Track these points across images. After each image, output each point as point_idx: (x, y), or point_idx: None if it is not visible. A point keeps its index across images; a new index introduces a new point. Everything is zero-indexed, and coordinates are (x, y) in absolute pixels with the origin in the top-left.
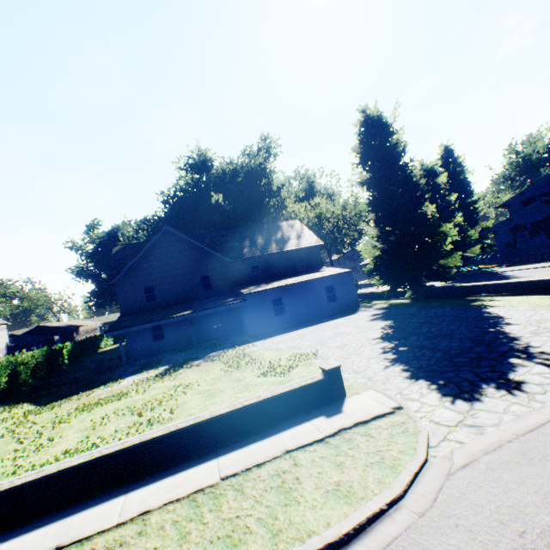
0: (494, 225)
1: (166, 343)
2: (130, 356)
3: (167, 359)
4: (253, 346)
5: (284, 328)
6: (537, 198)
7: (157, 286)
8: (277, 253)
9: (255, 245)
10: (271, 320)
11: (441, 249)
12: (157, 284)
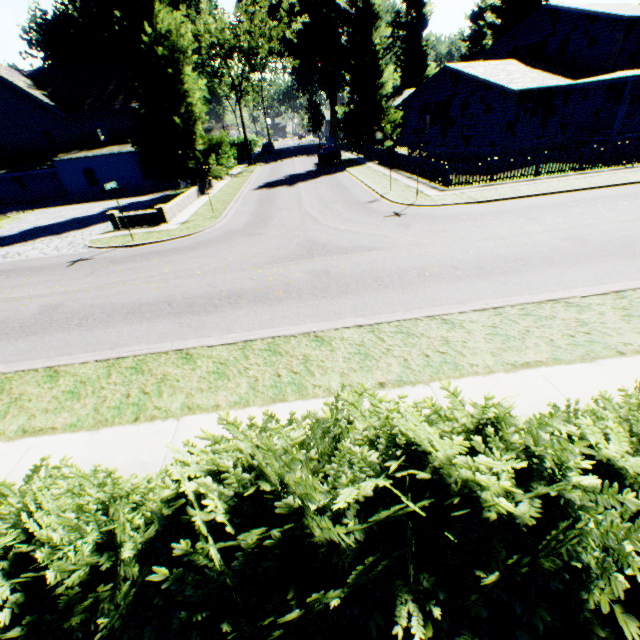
0: (406, 98)
1: (30, 194)
2: (2, 200)
3: (0, 210)
4: (30, 213)
5: (96, 199)
6: (524, 49)
7: (1, 137)
8: (117, 110)
9: (103, 95)
10: (87, 190)
11: (197, 144)
12: (0, 134)
